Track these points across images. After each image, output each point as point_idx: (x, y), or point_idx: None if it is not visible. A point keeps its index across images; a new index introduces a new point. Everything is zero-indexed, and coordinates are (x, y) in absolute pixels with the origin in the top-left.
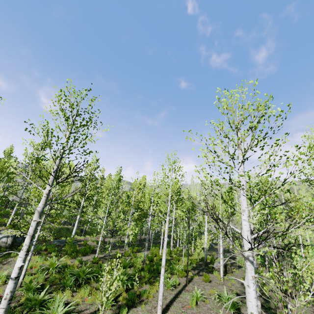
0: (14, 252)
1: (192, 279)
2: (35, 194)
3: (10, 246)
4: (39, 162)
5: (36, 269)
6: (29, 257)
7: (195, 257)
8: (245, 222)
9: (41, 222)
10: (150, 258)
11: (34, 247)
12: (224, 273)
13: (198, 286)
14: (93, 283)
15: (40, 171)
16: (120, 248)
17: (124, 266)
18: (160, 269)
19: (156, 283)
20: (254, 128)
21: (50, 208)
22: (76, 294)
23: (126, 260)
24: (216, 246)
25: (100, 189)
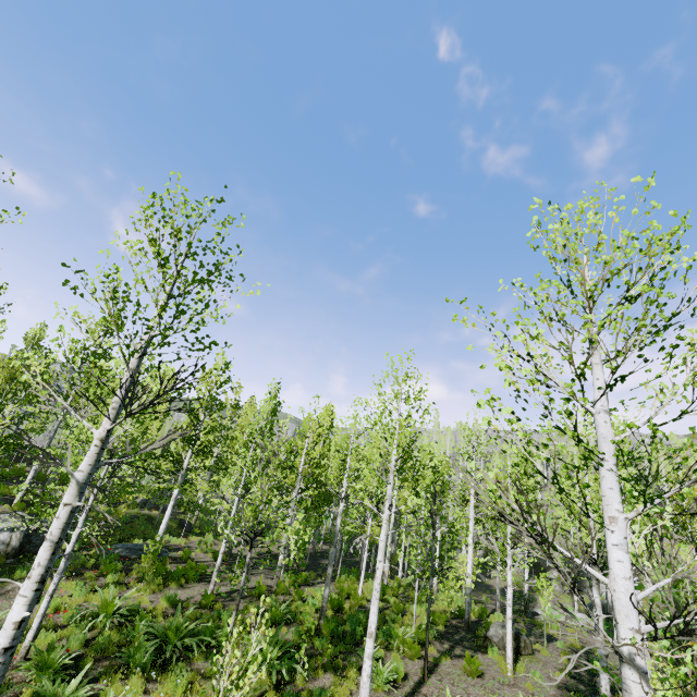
0: (23, 570)
1: (437, 665)
2: (80, 434)
3: (16, 551)
4: (97, 362)
5: (67, 615)
6: (53, 586)
7: (440, 607)
8: (617, 551)
9: (89, 502)
10: (336, 603)
11: (67, 561)
12: (514, 654)
13: (452, 686)
14: (198, 661)
15: (100, 384)
16: (266, 574)
17: (275, 620)
18: (360, 634)
19: (350, 671)
20: (633, 300)
21: (112, 472)
22: (155, 688)
23: (279, 604)
24: (489, 580)
25: (228, 431)
